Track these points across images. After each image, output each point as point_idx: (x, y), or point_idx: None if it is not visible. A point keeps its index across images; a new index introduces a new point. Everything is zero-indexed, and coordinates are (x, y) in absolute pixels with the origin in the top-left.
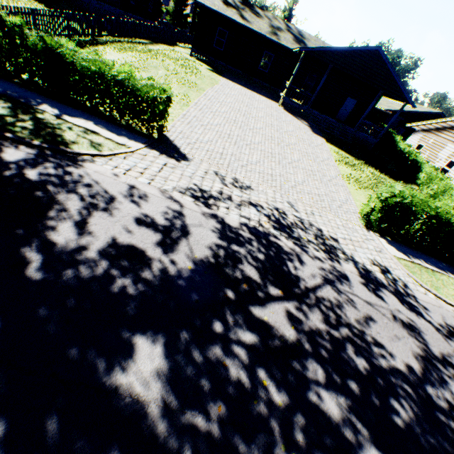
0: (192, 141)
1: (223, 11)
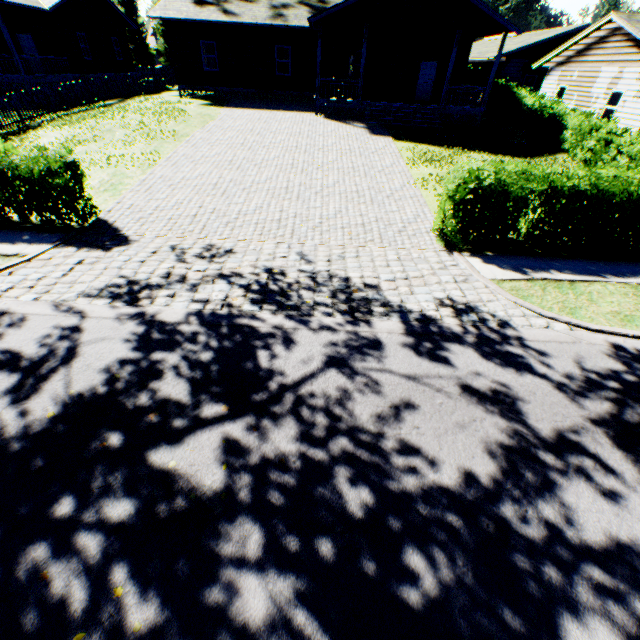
0: (147, 213)
1: (195, 16)
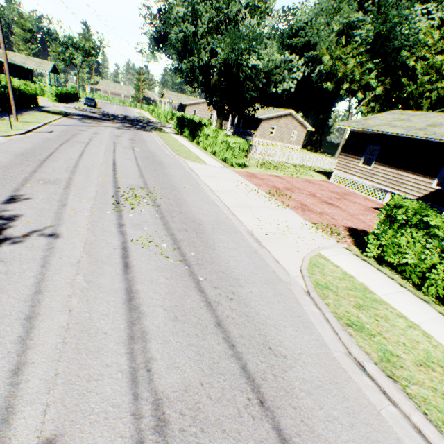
0: None
1: None
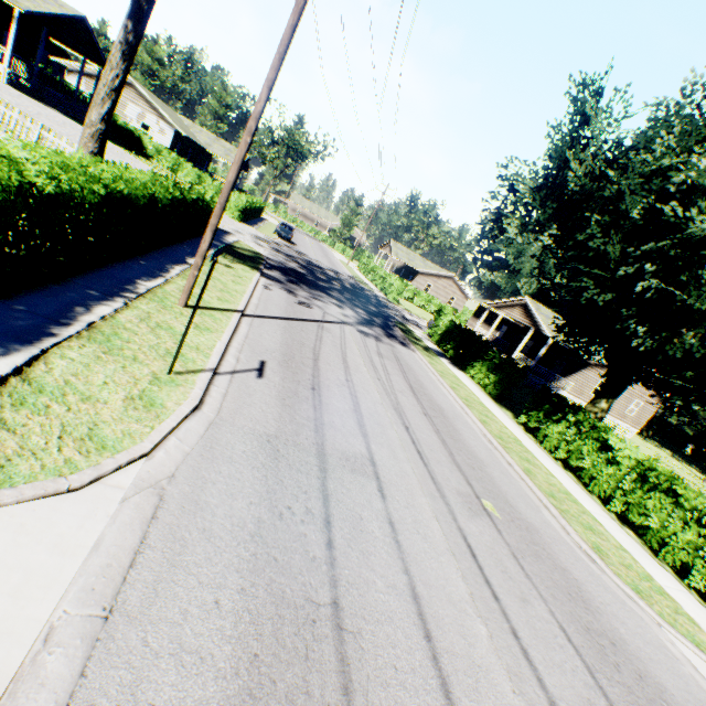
0: None
1: None
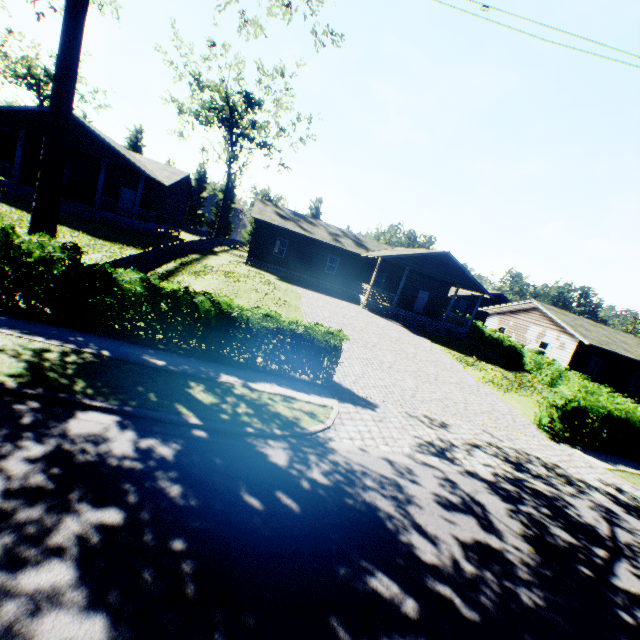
0: (353, 378)
1: (284, 225)
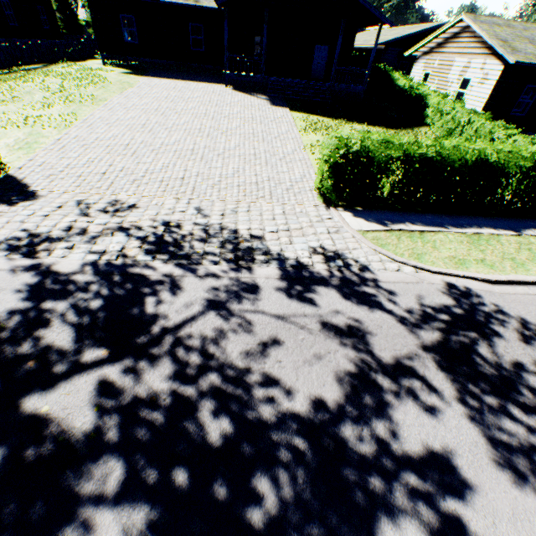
0: (58, 171)
1: None
